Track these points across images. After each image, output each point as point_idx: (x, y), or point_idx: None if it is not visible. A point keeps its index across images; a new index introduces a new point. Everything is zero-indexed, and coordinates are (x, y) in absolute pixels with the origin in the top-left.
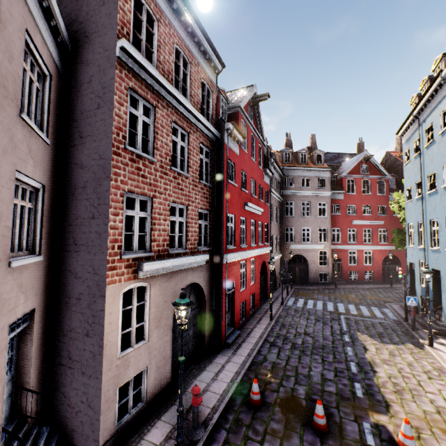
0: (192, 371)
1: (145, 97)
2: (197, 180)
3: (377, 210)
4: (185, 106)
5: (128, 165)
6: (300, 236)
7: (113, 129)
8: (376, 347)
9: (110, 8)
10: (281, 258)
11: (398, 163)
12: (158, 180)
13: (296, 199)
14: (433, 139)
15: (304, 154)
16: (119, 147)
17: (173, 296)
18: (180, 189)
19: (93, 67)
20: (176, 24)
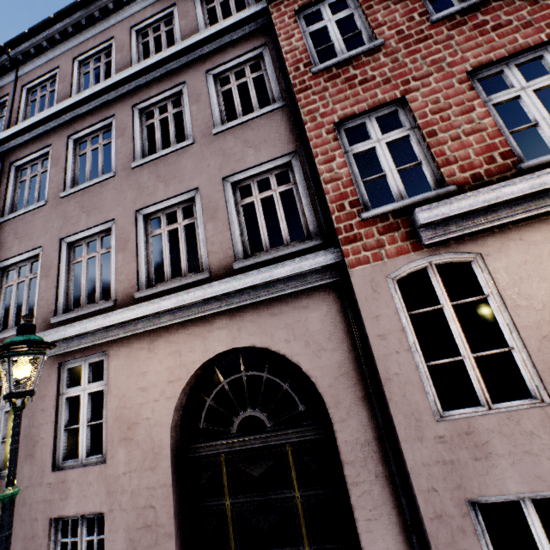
0: None
1: None
2: None
3: None
4: None
5: None
6: None
7: None
8: None
9: None
10: None
11: None
12: None
13: None
14: None
15: None
16: None
17: None
18: None
19: None
20: None
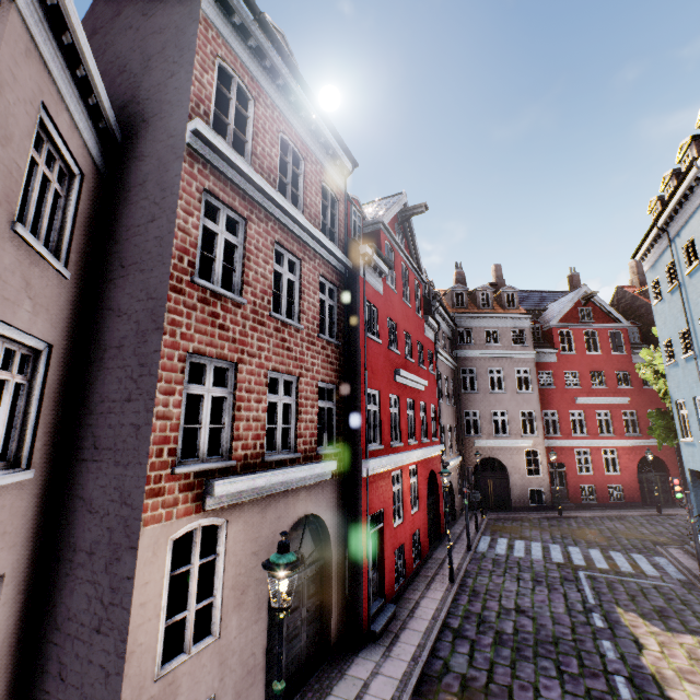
0: (306, 697)
1: (230, 205)
2: (315, 333)
3: (615, 378)
4: (295, 220)
5: (196, 309)
6: (491, 425)
7: (173, 250)
8: (659, 640)
9: (181, 80)
10: (461, 463)
11: (639, 303)
12: (248, 333)
13: (479, 364)
14: (699, 261)
15: (487, 293)
16: (182, 279)
17: (271, 542)
18: (285, 348)
19: (150, 162)
20: (283, 106)
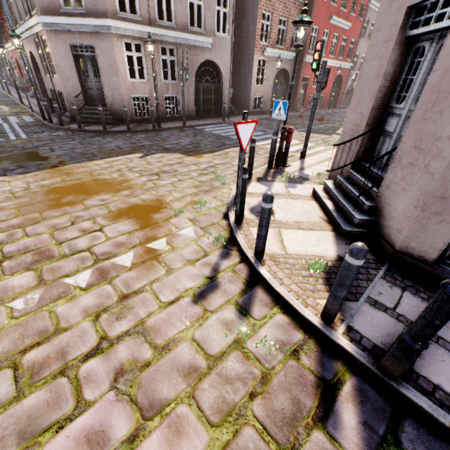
0: None
1: None
2: None
3: None
4: None
5: None
6: None
7: None
8: None
9: None
10: None
11: None
12: (275, 2)
13: None
14: None
15: None
16: None
17: (275, 71)
18: (285, 7)
19: None
20: None
